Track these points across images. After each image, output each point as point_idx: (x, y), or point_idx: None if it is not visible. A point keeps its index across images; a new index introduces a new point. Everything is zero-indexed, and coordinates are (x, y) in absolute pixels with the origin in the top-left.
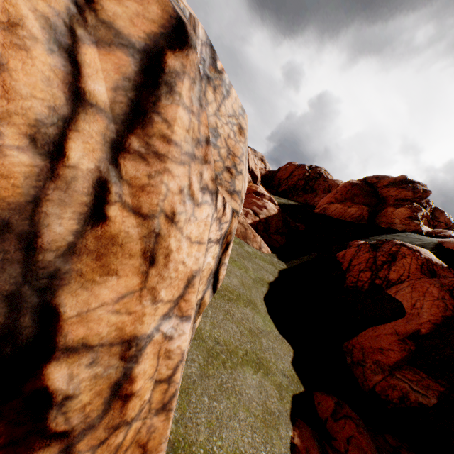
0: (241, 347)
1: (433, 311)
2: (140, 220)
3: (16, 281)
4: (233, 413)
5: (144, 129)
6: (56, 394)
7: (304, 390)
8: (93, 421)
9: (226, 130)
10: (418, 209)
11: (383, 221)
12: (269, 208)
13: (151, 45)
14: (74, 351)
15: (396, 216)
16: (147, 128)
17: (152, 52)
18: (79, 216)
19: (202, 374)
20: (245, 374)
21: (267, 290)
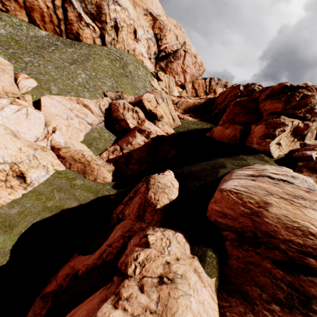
0: None
1: (96, 256)
2: None
3: None
4: None
5: None
6: None
7: None
8: None
9: None
10: (278, 124)
11: (248, 141)
12: (134, 144)
13: None
14: None
15: (255, 134)
16: None
17: None
18: None
19: None
20: None
21: (52, 215)
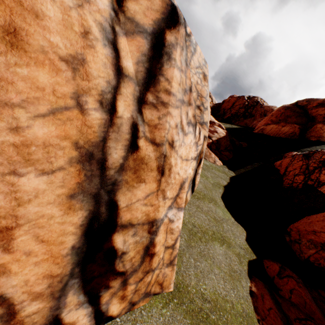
0: (210, 229)
1: None
2: (155, 147)
3: (97, 187)
4: (210, 270)
5: (154, 87)
6: (118, 251)
7: (256, 258)
8: (136, 267)
9: (195, 79)
10: None
11: (312, 136)
12: (219, 132)
13: (156, 28)
14: (125, 227)
15: (324, 130)
16: (156, 86)
17: (157, 33)
18: (124, 147)
19: (187, 245)
20: (215, 246)
21: (223, 191)
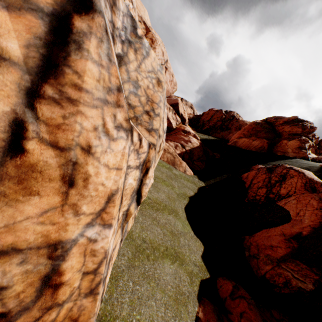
0: (163, 244)
1: (313, 218)
2: (57, 152)
3: None
4: (151, 294)
5: (57, 79)
6: None
7: (210, 276)
8: (28, 304)
9: (146, 83)
10: (305, 141)
11: (279, 151)
12: (193, 142)
13: (59, 10)
14: (5, 254)
15: (289, 146)
16: (60, 78)
17: (60, 15)
18: None
19: (130, 265)
20: (164, 264)
21: (188, 202)
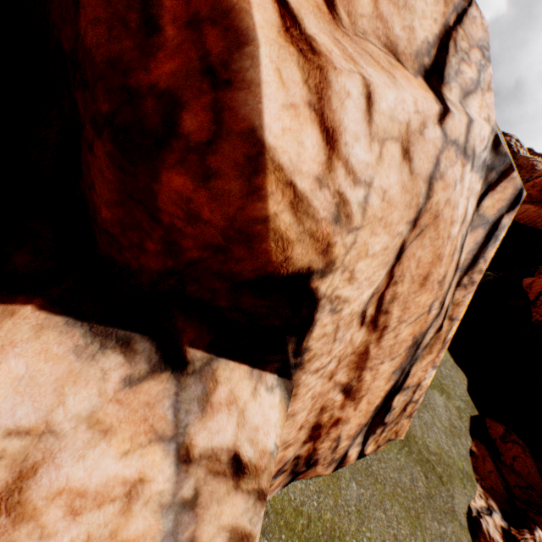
0: None
1: None
2: (449, 322)
3: (407, 363)
4: (432, 423)
5: (472, 270)
6: (391, 407)
7: (476, 414)
8: (393, 419)
9: None
10: None
11: None
12: None
13: (496, 216)
14: (403, 389)
15: None
16: (474, 268)
17: (495, 219)
18: (434, 330)
19: None
20: (434, 395)
21: None
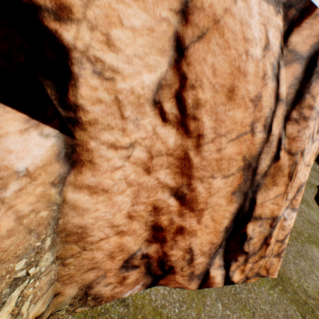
0: (305, 231)
1: None
2: (289, 156)
3: (247, 188)
4: (310, 271)
5: (299, 105)
6: (247, 236)
7: None
8: (255, 251)
9: None
10: None
11: None
12: None
13: (311, 52)
14: (256, 219)
15: None
16: (301, 103)
17: (311, 55)
18: (270, 158)
19: None
20: (312, 249)
21: (315, 192)
